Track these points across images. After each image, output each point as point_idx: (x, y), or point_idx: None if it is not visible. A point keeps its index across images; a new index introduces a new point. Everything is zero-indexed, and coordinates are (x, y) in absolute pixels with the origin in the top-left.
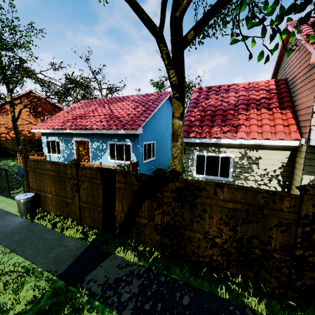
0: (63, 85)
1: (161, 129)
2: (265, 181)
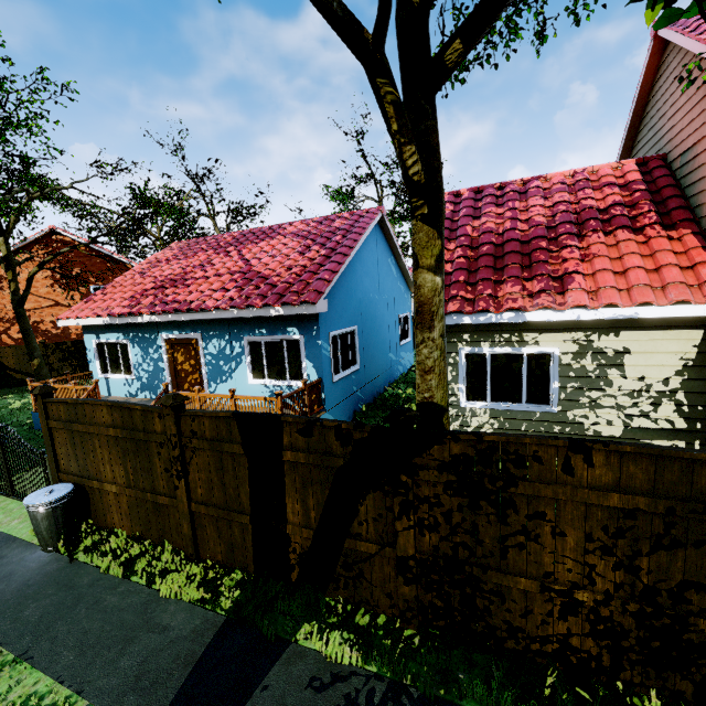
0: (128, 212)
1: (367, 296)
2: (642, 408)
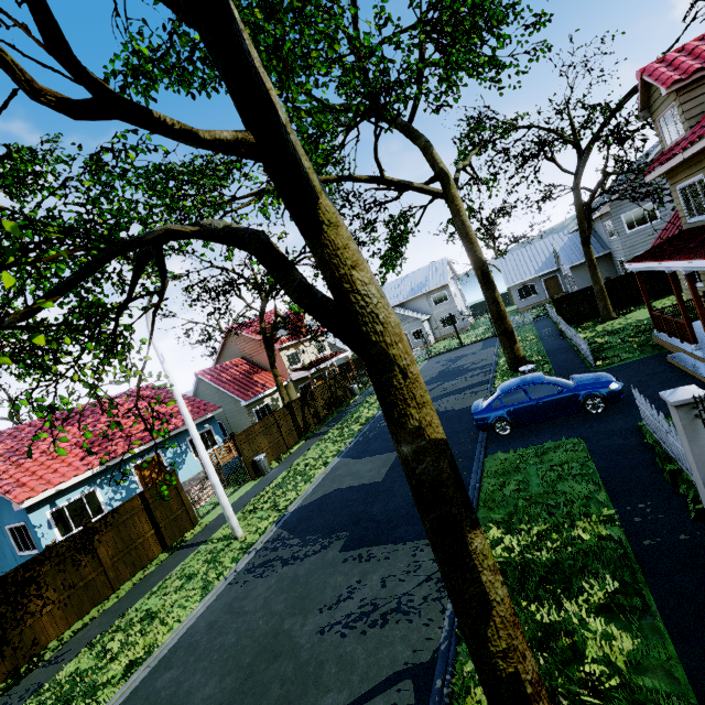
0: None
1: None
2: None
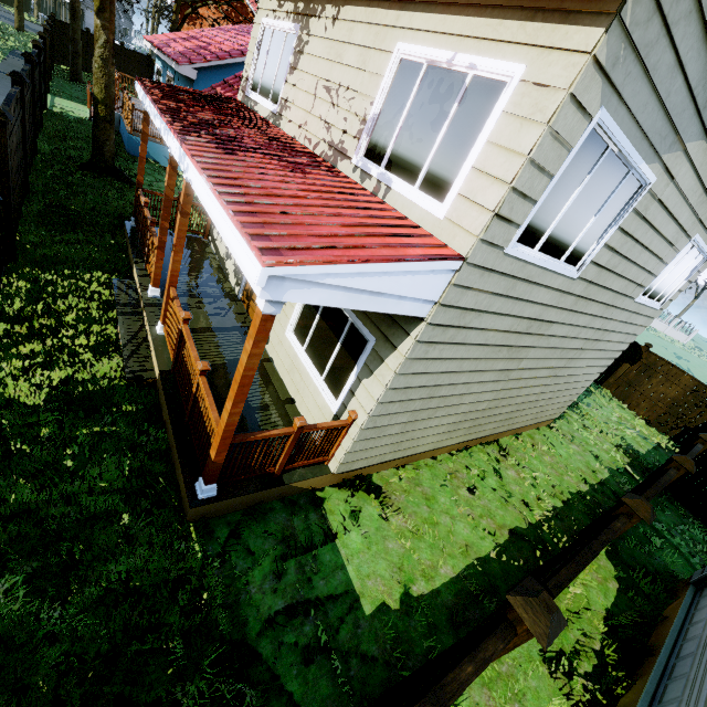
0: None
1: None
2: None
